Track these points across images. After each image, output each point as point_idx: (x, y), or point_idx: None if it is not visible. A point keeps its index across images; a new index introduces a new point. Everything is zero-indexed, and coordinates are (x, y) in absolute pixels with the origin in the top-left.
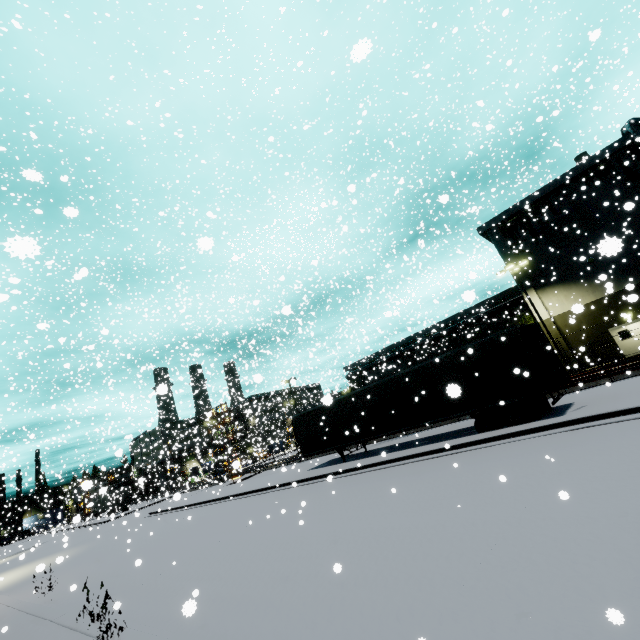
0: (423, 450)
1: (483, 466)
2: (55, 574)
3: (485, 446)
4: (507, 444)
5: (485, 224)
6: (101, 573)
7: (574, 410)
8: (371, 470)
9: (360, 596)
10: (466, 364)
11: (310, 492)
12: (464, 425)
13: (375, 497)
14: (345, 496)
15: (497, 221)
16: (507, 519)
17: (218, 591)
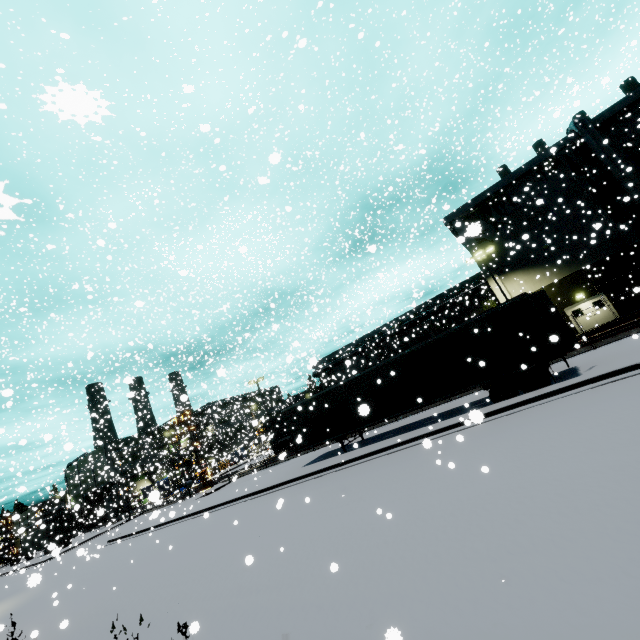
0: (442, 426)
1: (532, 427)
2: (6, 629)
3: (512, 412)
4: (536, 407)
5: (450, 215)
6: (84, 614)
7: (587, 370)
8: (387, 453)
9: (535, 564)
10: (478, 335)
11: (325, 484)
12: (464, 401)
13: (424, 473)
14: (380, 479)
15: (461, 212)
16: (637, 460)
17: (300, 599)
